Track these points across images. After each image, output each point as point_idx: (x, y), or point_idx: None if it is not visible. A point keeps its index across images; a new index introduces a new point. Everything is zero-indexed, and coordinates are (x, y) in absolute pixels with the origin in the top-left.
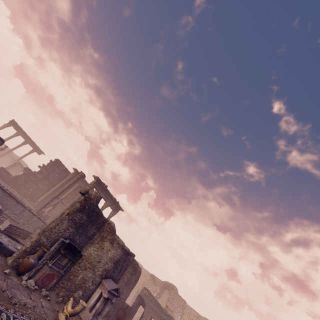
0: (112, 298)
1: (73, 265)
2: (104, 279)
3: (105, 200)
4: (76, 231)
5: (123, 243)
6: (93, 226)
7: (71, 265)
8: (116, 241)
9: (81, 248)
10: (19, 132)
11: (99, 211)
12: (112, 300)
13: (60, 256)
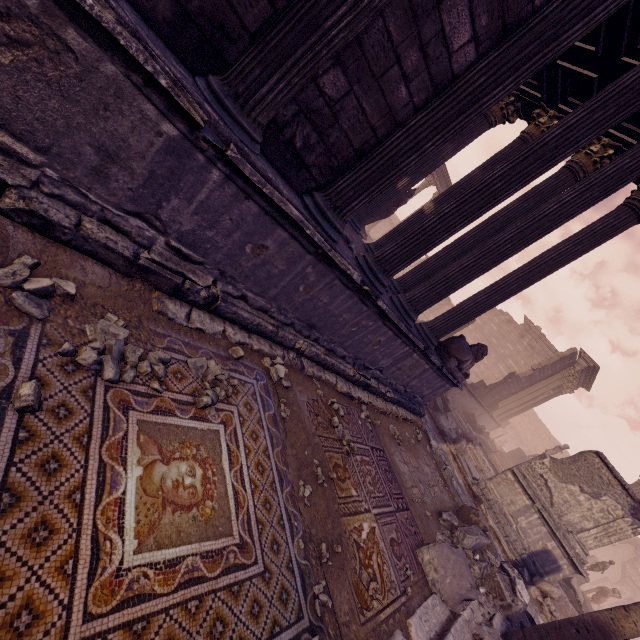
0: None
1: None
2: None
3: None
4: None
5: None
6: None
7: None
8: None
9: None
10: (436, 177)
11: None
12: None
13: None
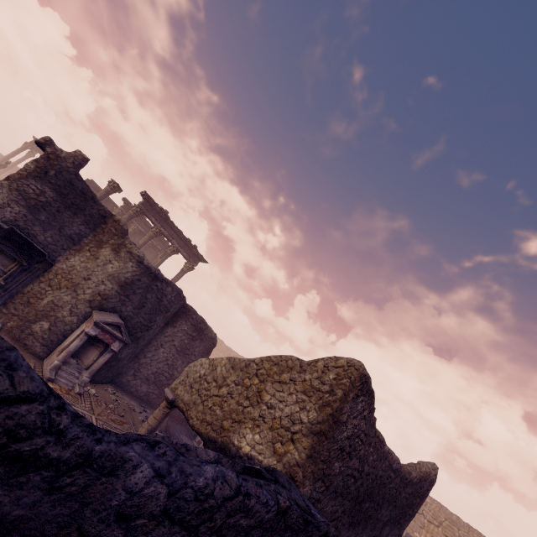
0: (109, 341)
1: (32, 278)
2: (98, 311)
3: (169, 241)
4: (31, 216)
5: (141, 253)
6: (76, 217)
7: (27, 277)
8: (126, 248)
9: (54, 255)
10: None
11: (86, 190)
12: (111, 346)
13: (0, 255)
